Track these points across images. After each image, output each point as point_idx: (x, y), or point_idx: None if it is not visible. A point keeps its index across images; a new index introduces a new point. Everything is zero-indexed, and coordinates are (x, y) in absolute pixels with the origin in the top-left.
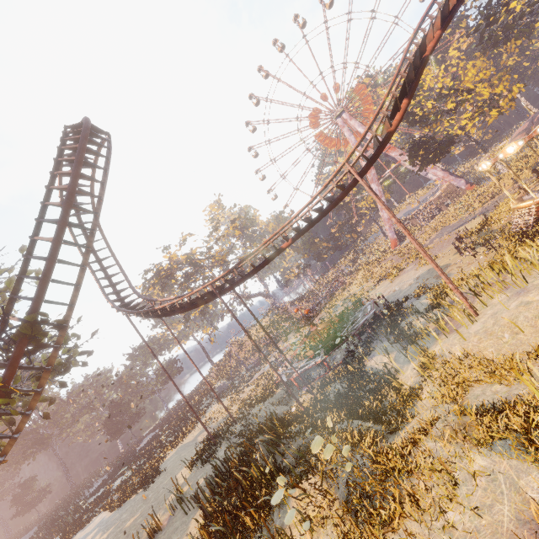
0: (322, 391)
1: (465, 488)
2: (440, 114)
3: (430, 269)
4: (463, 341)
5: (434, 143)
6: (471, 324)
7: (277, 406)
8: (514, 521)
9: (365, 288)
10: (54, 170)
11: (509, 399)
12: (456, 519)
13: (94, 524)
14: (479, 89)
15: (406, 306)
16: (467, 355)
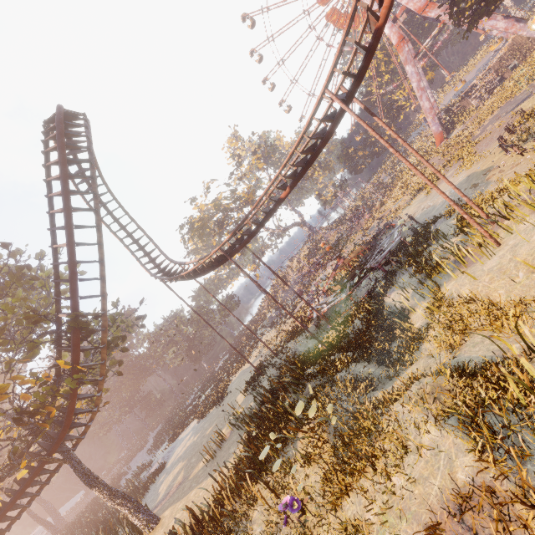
0: (345, 327)
1: (412, 457)
2: None
3: (470, 175)
4: (474, 281)
5: None
6: (489, 257)
7: (309, 340)
8: (439, 497)
9: (400, 203)
10: (47, 176)
11: (491, 361)
12: (398, 484)
13: (190, 428)
14: None
15: (434, 228)
16: (473, 299)
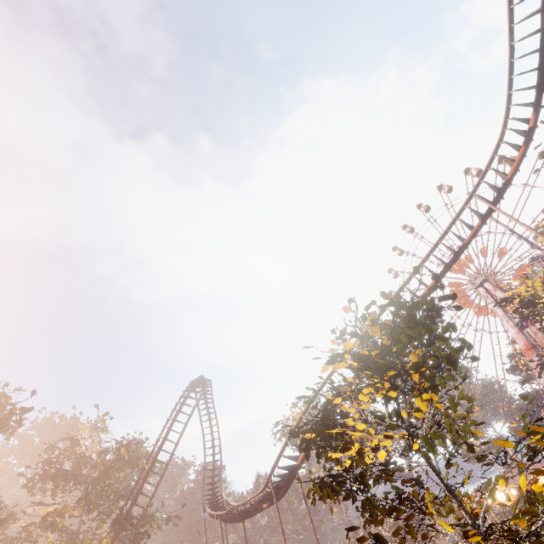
0: None
1: None
2: None
3: None
4: None
5: None
6: None
7: None
8: None
9: None
10: (166, 422)
11: None
12: None
13: None
14: None
15: None
16: None
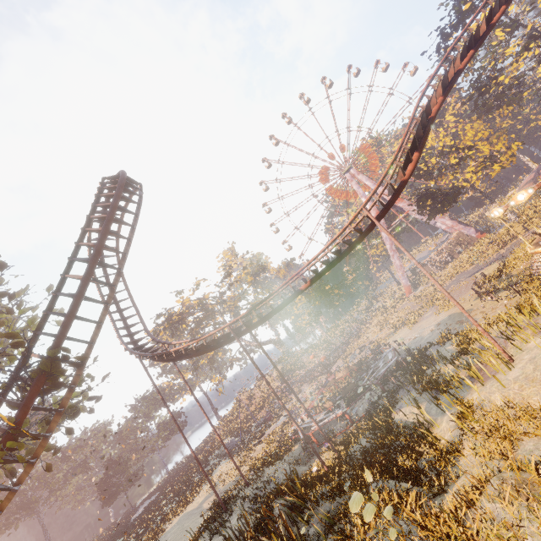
0: (345, 447)
1: None
2: (444, 169)
3: (451, 314)
4: (502, 388)
5: (441, 194)
6: (507, 370)
7: (294, 466)
8: None
9: (382, 335)
10: (90, 214)
11: None
12: None
13: None
14: (479, 147)
15: (430, 353)
16: (510, 404)
